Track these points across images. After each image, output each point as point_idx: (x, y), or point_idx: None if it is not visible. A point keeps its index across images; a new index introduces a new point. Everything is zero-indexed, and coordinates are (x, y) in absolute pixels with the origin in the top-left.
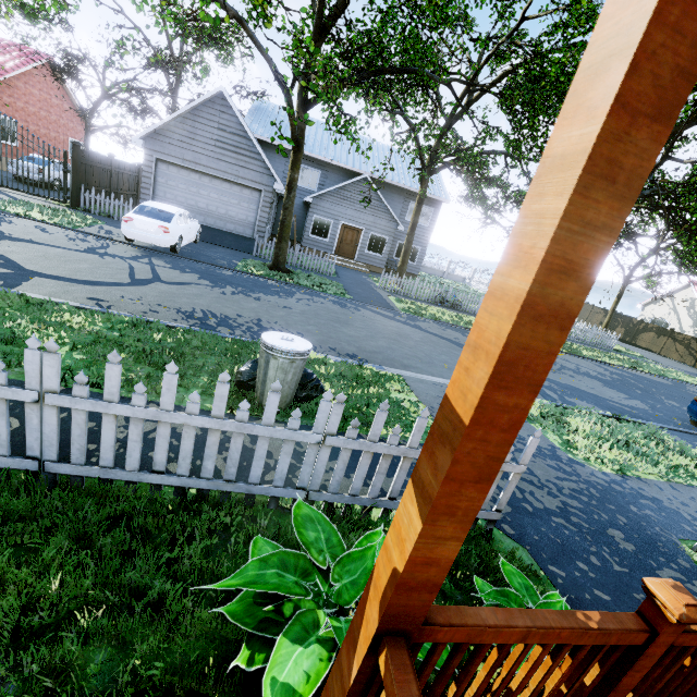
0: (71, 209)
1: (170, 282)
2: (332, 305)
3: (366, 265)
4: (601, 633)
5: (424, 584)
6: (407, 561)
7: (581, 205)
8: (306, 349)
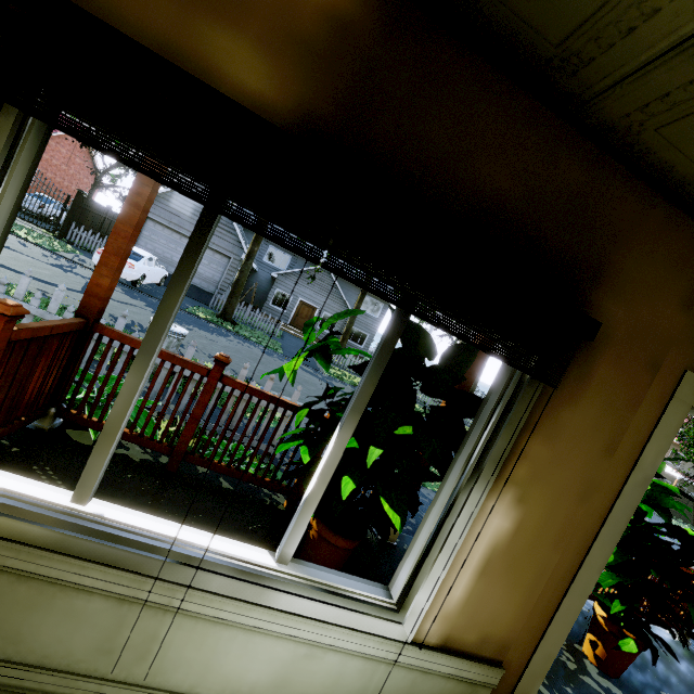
0: (57, 238)
1: (116, 300)
2: (259, 351)
3: (316, 338)
4: (183, 360)
5: (96, 295)
6: (90, 281)
7: (140, 179)
8: (181, 331)
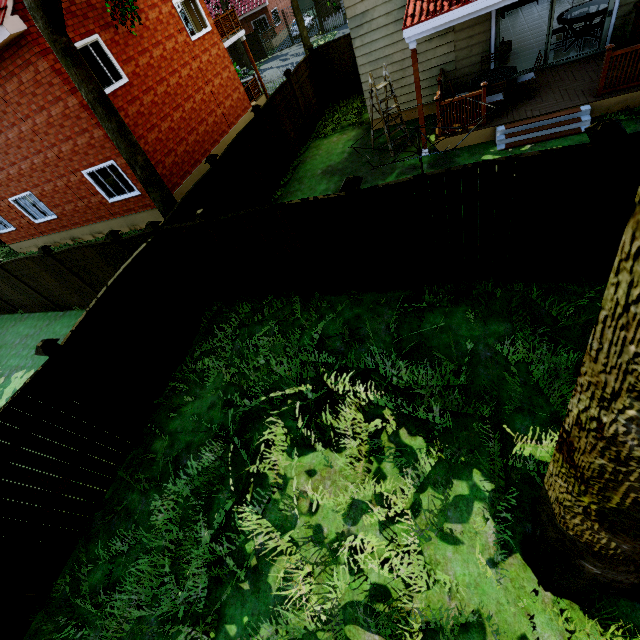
0: (323, 35)
1: None
2: None
3: None
4: None
5: None
6: None
7: None
8: None
